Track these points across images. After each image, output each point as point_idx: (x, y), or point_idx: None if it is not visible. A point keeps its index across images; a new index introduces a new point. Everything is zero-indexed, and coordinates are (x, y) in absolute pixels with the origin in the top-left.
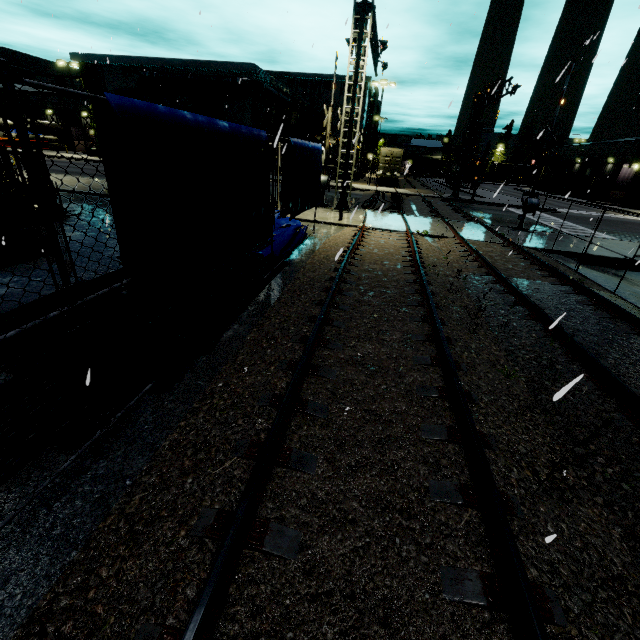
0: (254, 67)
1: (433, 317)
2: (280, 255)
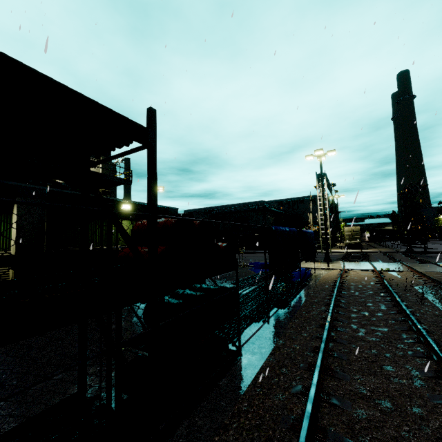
0: (264, 201)
1: (395, 298)
2: (302, 280)
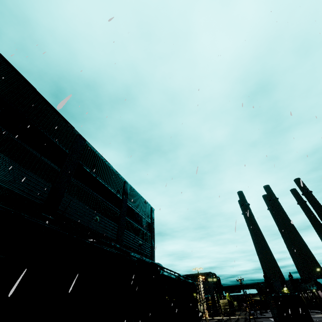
0: None
1: None
2: None
